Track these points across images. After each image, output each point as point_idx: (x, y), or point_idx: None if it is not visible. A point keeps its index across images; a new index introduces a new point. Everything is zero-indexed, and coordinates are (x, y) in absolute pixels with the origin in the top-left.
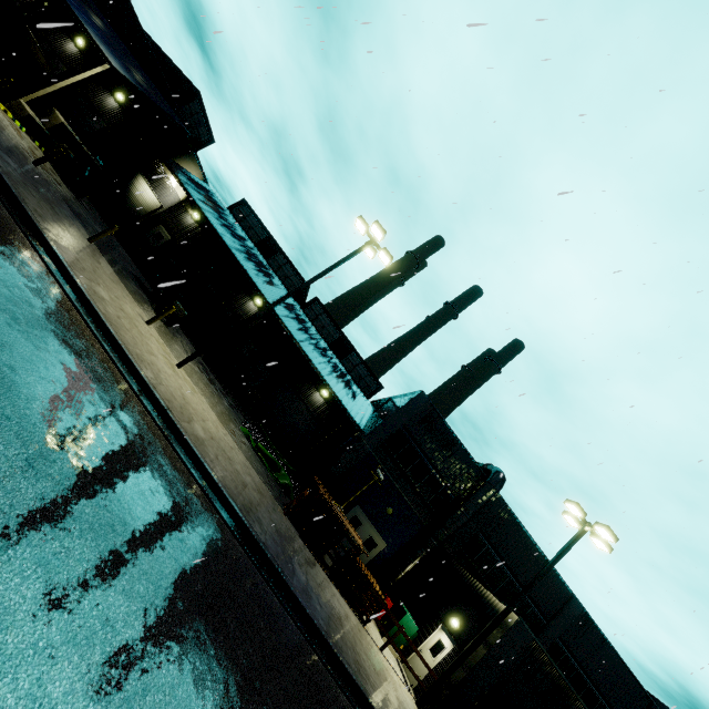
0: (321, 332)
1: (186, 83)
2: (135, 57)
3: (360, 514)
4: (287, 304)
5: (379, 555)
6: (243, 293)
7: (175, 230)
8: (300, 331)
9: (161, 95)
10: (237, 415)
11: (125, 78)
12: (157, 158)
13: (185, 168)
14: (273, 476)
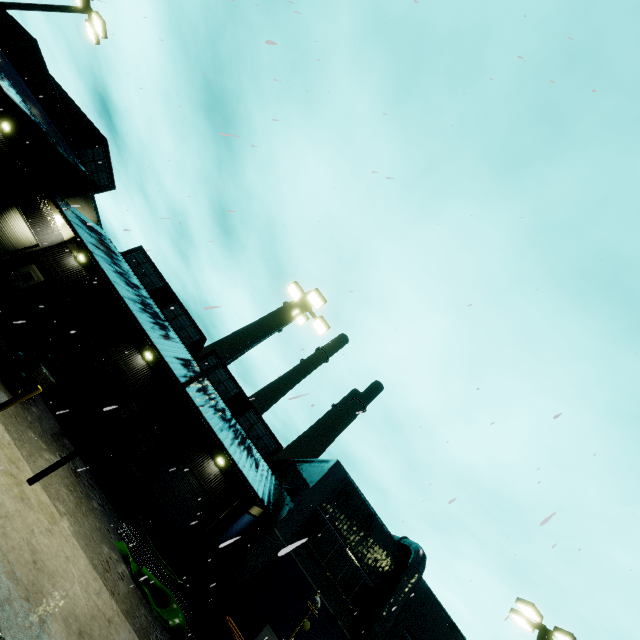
0: (217, 388)
1: (92, 130)
2: (34, 94)
3: (270, 637)
4: (184, 360)
5: None
6: (130, 345)
7: (51, 272)
8: (199, 393)
9: (60, 134)
10: (110, 518)
11: (18, 106)
12: (43, 194)
13: (77, 209)
14: (159, 619)
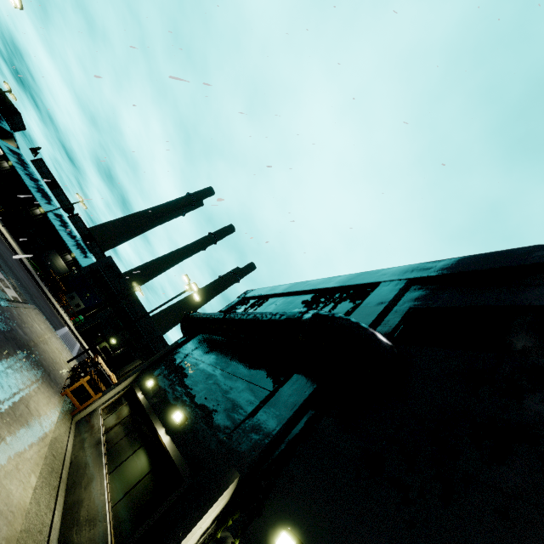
0: (78, 230)
1: (13, 108)
2: None
3: (75, 295)
4: (57, 214)
5: (81, 309)
6: (34, 205)
7: None
8: (61, 226)
9: None
10: (23, 252)
11: None
12: None
13: (7, 143)
14: (36, 271)
